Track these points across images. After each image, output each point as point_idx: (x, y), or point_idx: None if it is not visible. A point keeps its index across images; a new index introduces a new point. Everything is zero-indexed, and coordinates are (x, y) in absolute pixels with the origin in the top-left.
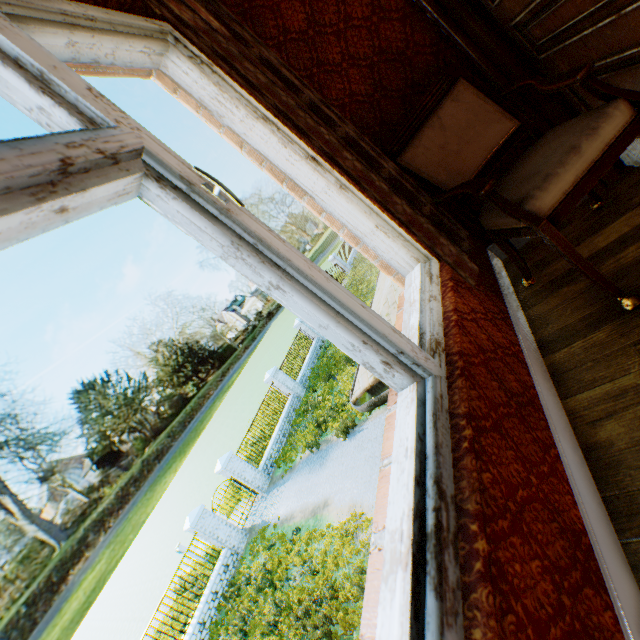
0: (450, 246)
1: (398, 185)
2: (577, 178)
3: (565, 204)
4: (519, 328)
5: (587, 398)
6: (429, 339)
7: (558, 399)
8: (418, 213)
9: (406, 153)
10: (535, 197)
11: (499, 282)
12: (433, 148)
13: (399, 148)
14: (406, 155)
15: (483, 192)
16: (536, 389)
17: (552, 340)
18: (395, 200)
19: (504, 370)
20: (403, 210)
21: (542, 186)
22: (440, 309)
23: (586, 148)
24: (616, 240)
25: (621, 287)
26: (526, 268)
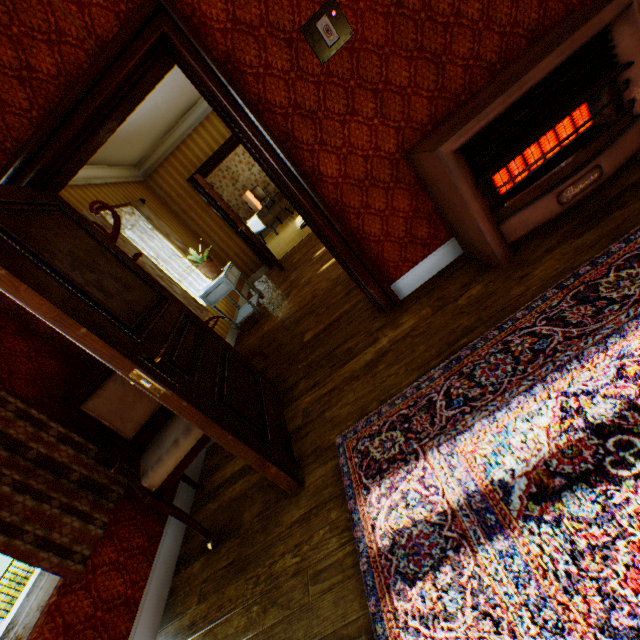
0: (76, 520)
1: (48, 460)
2: (179, 460)
3: (170, 479)
4: (164, 549)
5: (168, 632)
6: (12, 637)
7: (158, 630)
8: (66, 480)
9: (91, 400)
10: (149, 475)
11: (180, 487)
12: (115, 398)
13: (87, 394)
14: (90, 402)
15: (112, 472)
16: (131, 634)
17: (184, 559)
18: (18, 498)
19: (92, 636)
20: (25, 505)
21: (155, 467)
22: (57, 579)
23: (184, 442)
24: (241, 468)
25: (223, 519)
26: (193, 482)
